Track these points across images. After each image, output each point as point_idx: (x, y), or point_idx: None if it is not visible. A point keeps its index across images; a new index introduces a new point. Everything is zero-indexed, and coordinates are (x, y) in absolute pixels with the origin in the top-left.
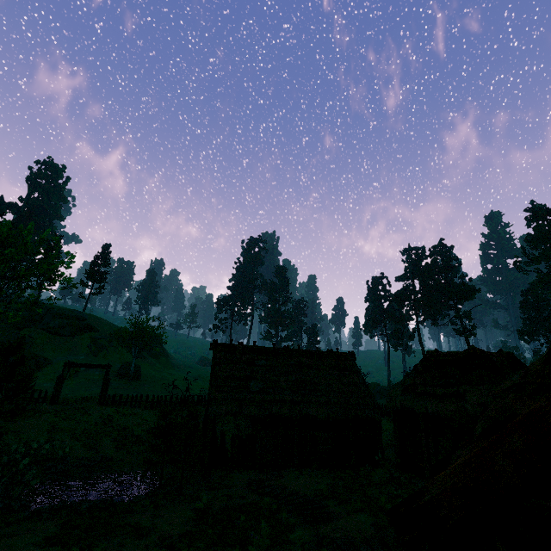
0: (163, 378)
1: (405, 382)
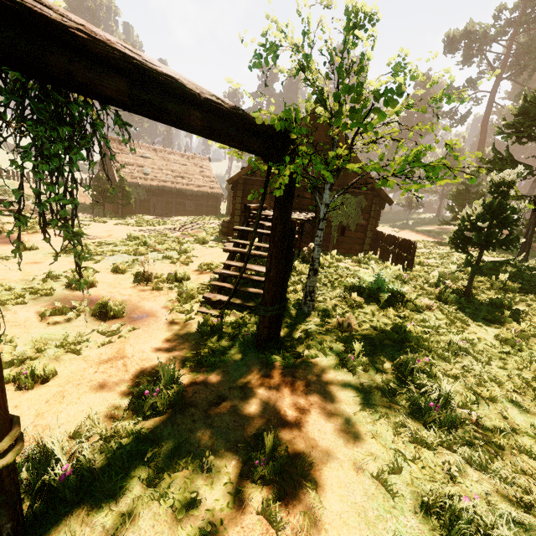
0: (6, 160)
1: None
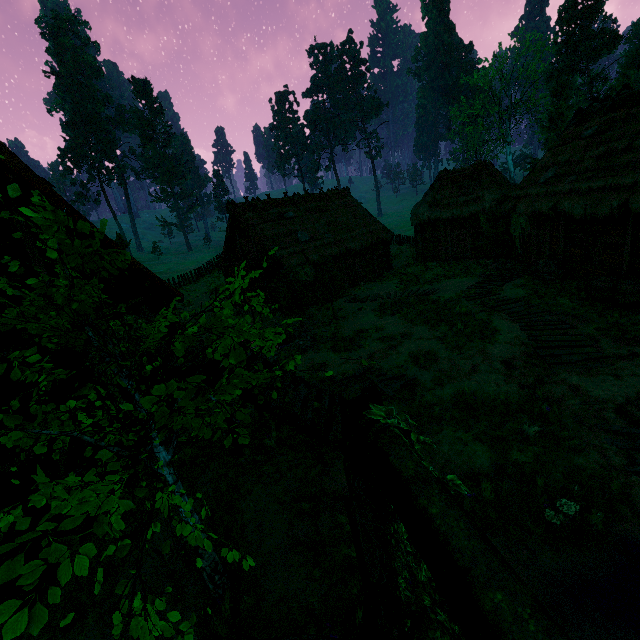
0: None
1: (427, 201)
